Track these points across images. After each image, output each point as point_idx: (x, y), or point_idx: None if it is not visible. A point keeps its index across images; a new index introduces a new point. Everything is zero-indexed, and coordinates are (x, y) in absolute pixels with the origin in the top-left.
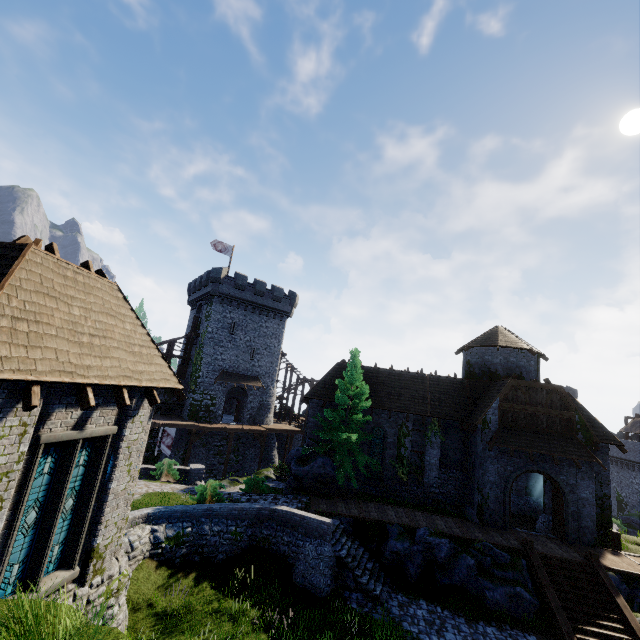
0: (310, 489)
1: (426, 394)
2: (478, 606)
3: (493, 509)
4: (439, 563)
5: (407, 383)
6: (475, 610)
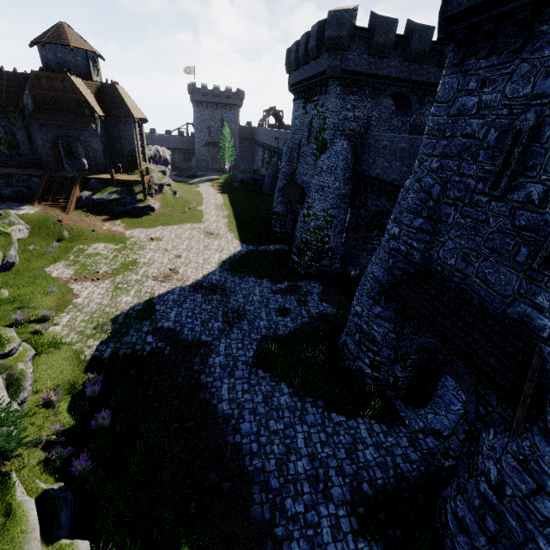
0: None
1: (3, 88)
2: None
3: (47, 161)
4: None
5: None
6: None
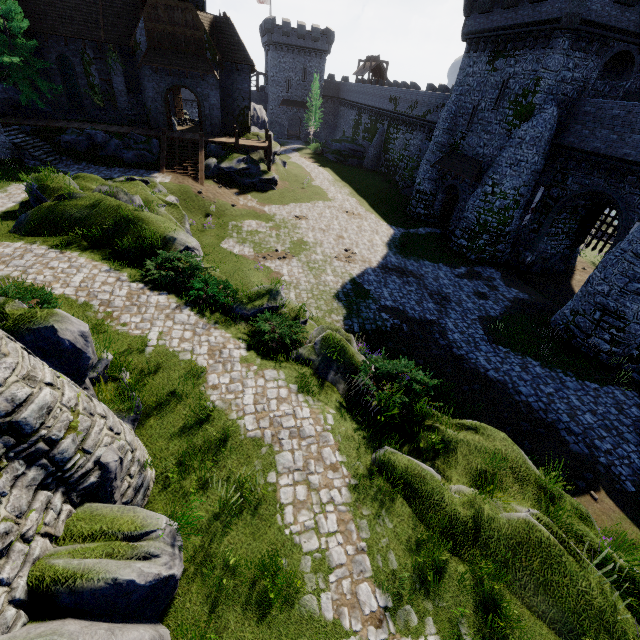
0: (6, 114)
1: (99, 18)
2: (119, 163)
3: (156, 118)
4: (100, 146)
5: (79, 4)
6: (116, 164)
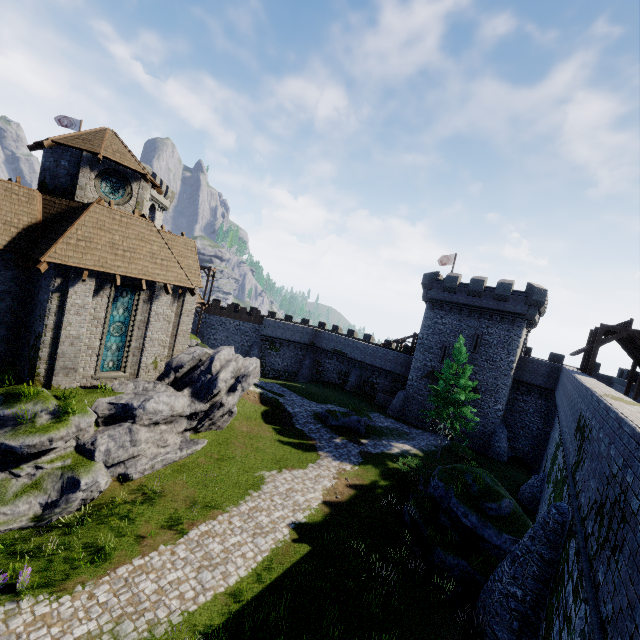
0: None
1: None
2: None
3: None
4: None
5: None
6: None
